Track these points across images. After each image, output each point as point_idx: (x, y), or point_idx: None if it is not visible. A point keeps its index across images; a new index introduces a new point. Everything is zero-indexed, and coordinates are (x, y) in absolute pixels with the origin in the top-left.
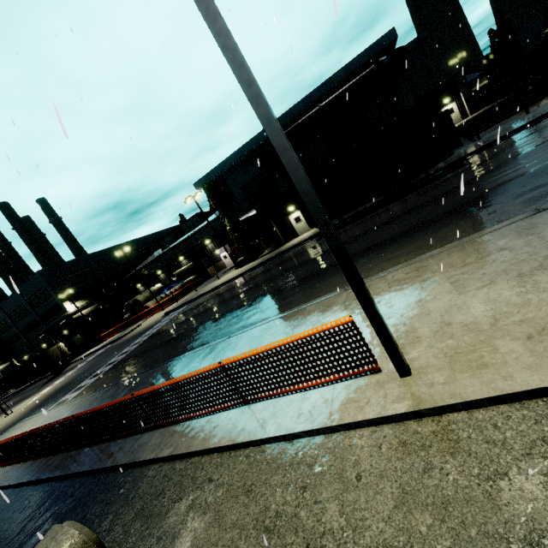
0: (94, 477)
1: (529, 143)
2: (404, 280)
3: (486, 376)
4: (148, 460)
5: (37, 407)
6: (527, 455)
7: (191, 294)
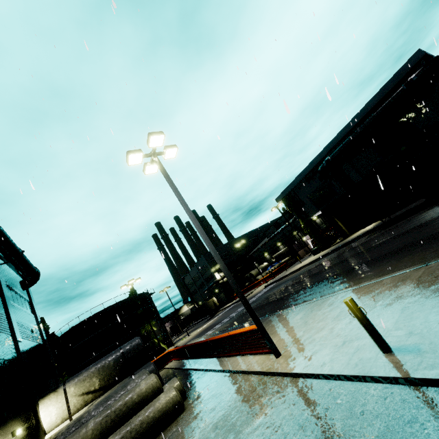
0: (196, 372)
1: None
2: (334, 302)
3: (289, 364)
4: (209, 369)
5: (198, 335)
6: (271, 393)
7: (282, 273)
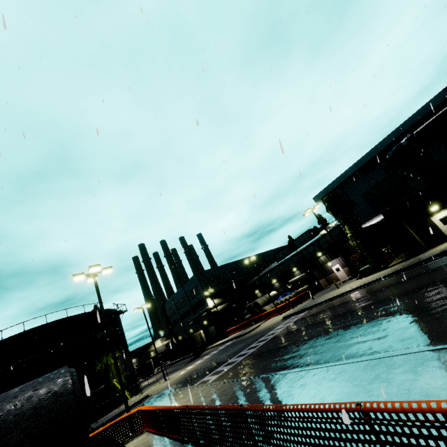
0: None
1: None
2: None
3: None
4: None
5: (184, 380)
6: None
7: (307, 302)
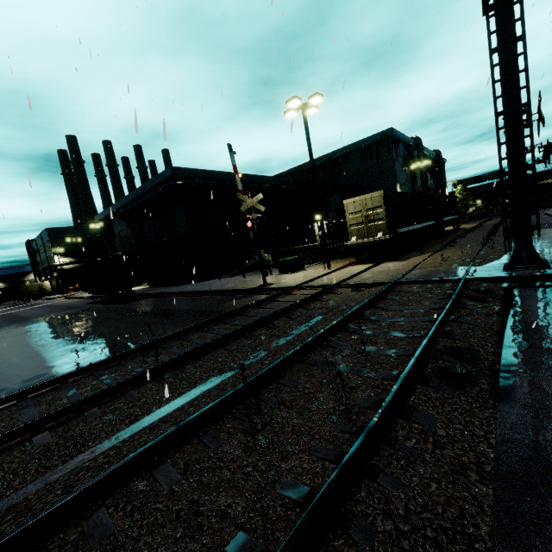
0: None
1: (88, 317)
2: None
3: None
4: None
5: None
6: None
7: None
